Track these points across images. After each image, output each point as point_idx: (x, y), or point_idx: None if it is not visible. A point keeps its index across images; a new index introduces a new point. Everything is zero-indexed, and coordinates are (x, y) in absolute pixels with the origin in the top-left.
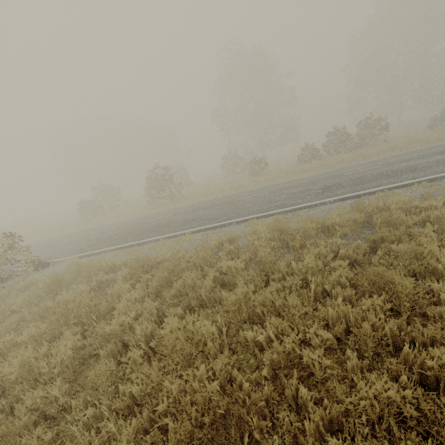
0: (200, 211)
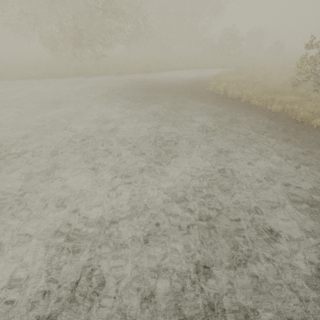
0: None
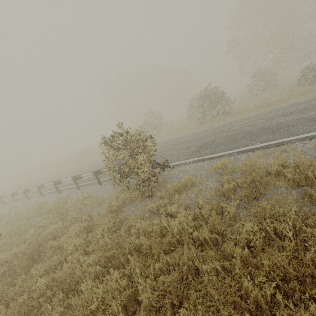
0: (312, 110)
